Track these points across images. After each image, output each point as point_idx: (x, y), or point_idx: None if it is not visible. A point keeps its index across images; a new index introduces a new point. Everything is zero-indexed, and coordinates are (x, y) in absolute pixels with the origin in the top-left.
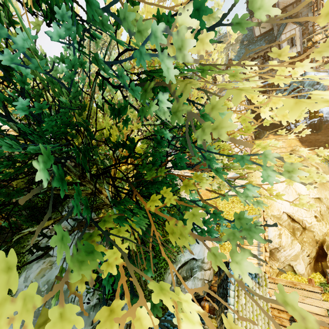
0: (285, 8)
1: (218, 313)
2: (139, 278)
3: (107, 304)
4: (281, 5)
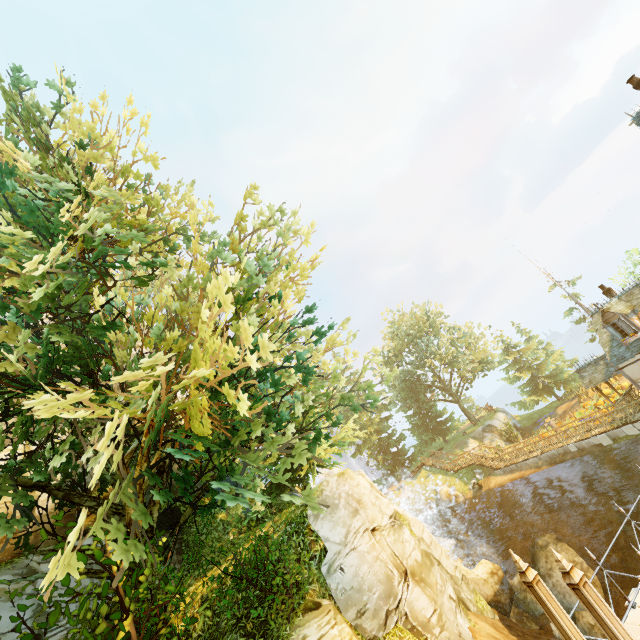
0: None
1: None
2: None
3: None
4: None
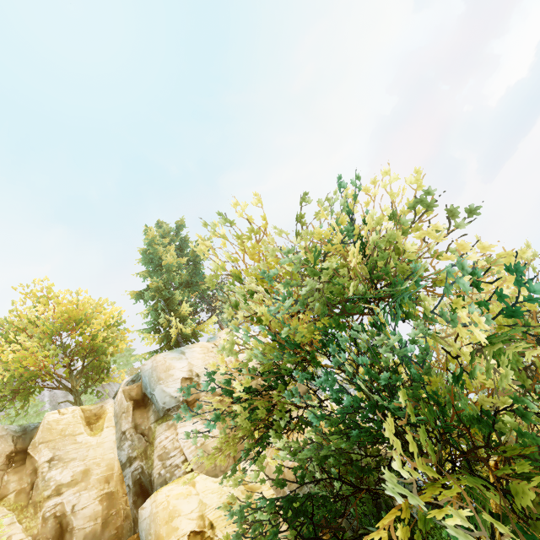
0: None
1: None
2: None
3: None
4: None
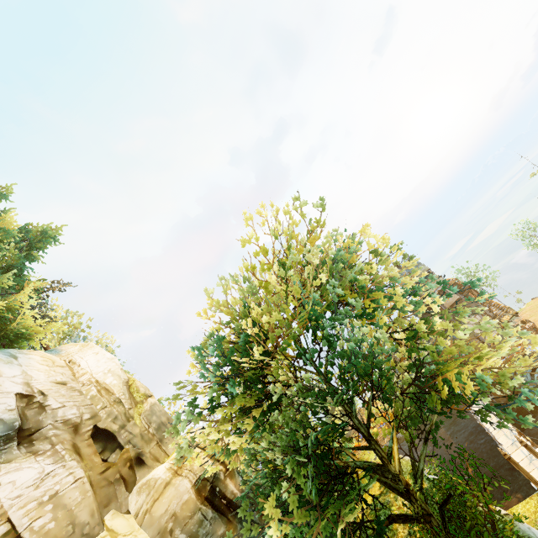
0: (451, 306)
1: None
2: None
3: None
4: (447, 305)
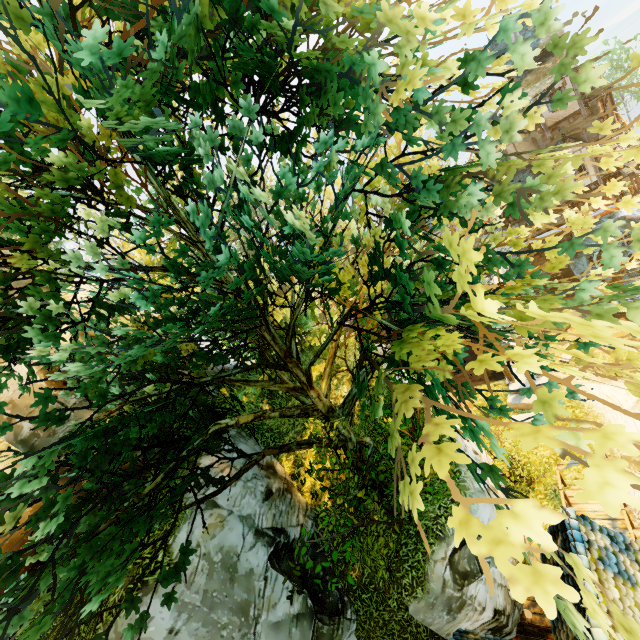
0: (556, 125)
1: (563, 636)
2: (371, 577)
3: (315, 626)
4: (550, 122)
